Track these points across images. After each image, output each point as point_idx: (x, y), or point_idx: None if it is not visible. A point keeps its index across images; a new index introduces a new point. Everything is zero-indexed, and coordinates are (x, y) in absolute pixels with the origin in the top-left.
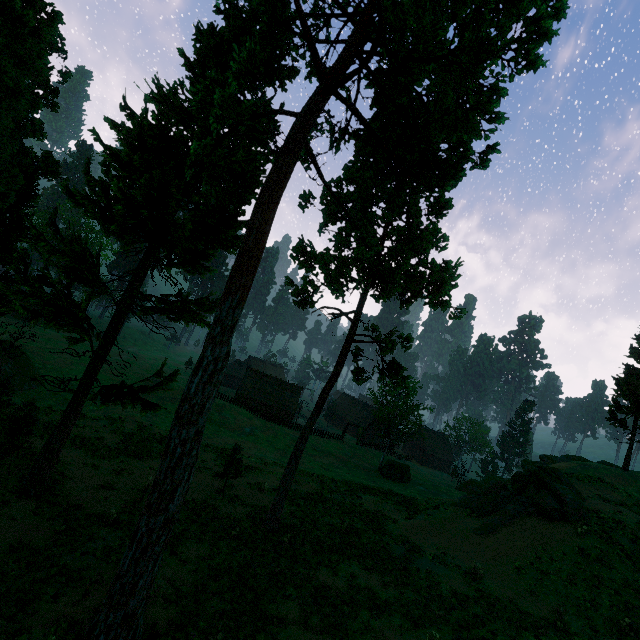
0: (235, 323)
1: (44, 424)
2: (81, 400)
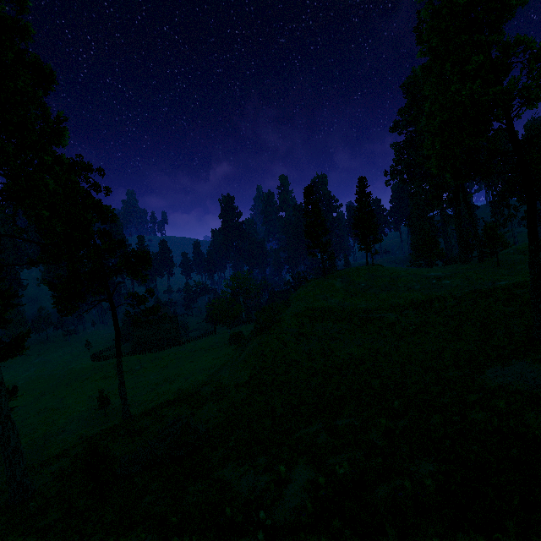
0: None
1: None
2: None
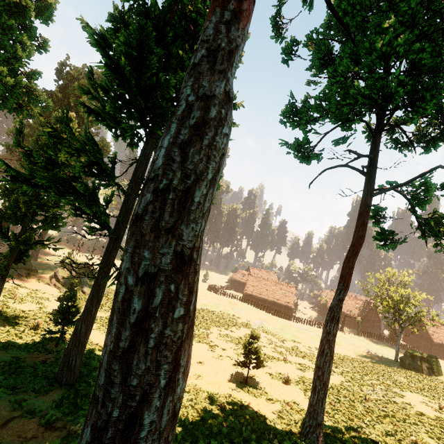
0: (233, 50)
1: (101, 318)
2: (101, 285)
